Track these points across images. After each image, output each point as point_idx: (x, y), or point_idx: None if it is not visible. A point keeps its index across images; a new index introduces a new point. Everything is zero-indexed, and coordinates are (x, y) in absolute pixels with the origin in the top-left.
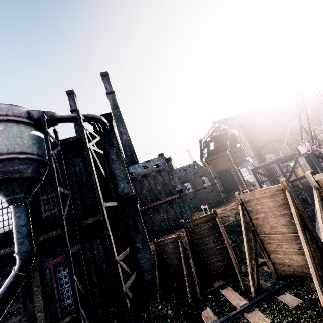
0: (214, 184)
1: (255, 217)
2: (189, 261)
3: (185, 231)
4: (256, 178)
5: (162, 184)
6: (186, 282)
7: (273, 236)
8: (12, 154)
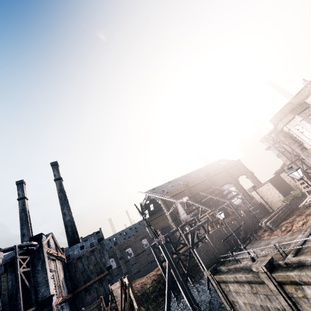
0: None
1: (117, 300)
2: None
3: None
4: (154, 253)
5: (94, 264)
6: None
7: None
8: None
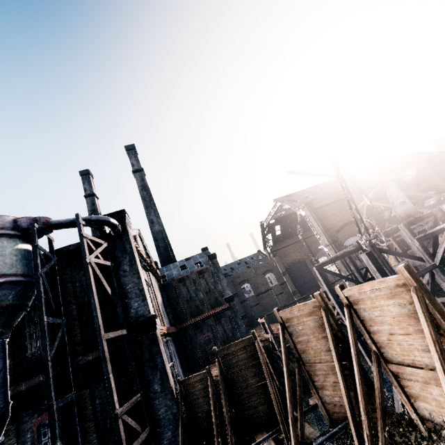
0: (283, 283)
1: (298, 340)
2: (222, 406)
3: (219, 363)
4: (322, 279)
5: (206, 291)
6: (215, 439)
7: (319, 366)
8: None
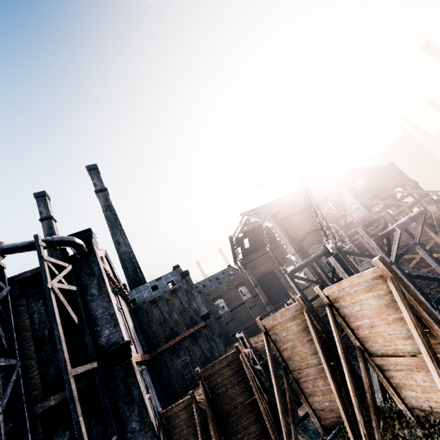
0: (255, 296)
1: (283, 348)
2: (210, 434)
3: (203, 385)
4: (295, 285)
5: (180, 311)
6: None
7: (306, 372)
8: None
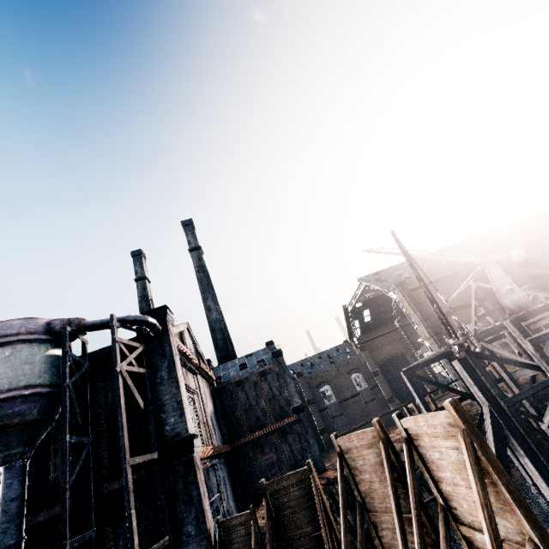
0: (374, 387)
1: (360, 478)
2: None
3: (266, 501)
4: (412, 388)
5: (269, 398)
6: None
7: (384, 517)
8: (15, 390)
